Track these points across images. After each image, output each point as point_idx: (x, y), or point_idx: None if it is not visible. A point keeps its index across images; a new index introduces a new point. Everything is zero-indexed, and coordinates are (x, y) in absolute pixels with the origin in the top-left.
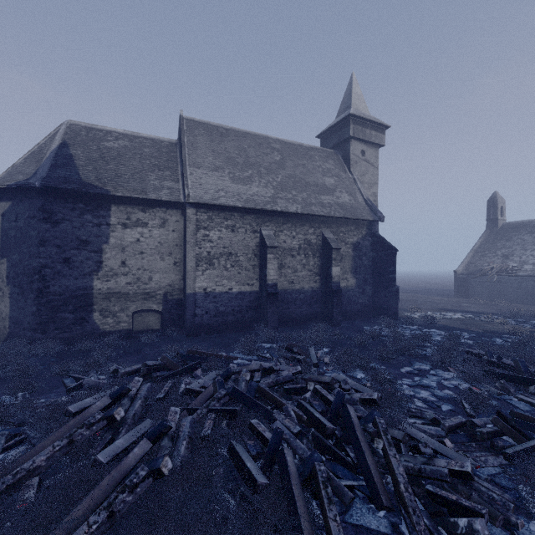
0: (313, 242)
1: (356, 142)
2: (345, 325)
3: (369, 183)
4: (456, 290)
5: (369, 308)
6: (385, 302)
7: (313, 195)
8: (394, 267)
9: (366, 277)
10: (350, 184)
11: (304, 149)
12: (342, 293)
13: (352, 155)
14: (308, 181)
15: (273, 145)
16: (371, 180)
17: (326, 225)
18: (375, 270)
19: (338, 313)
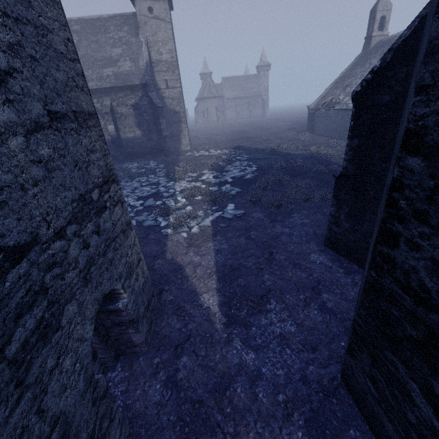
0: (99, 109)
1: (141, 0)
2: (127, 162)
3: (164, 41)
4: (307, 126)
5: (158, 149)
6: (162, 145)
7: (98, 70)
8: (159, 120)
9: (150, 129)
10: (137, 49)
11: (102, 21)
12: (132, 141)
13: (139, 16)
14: (97, 58)
15: (74, 27)
16: (165, 38)
17: (106, 94)
18: (155, 123)
19: (119, 155)
